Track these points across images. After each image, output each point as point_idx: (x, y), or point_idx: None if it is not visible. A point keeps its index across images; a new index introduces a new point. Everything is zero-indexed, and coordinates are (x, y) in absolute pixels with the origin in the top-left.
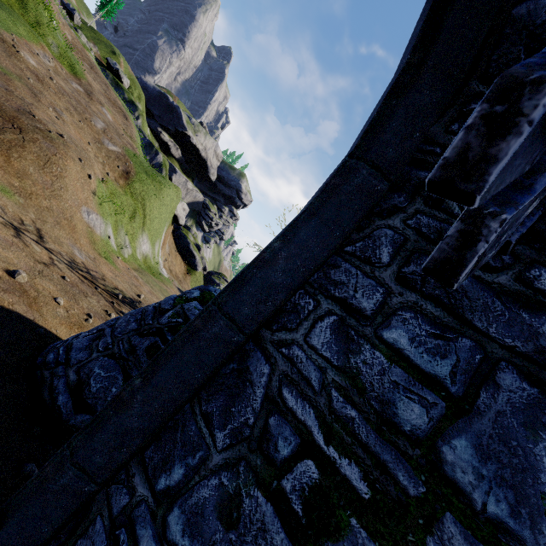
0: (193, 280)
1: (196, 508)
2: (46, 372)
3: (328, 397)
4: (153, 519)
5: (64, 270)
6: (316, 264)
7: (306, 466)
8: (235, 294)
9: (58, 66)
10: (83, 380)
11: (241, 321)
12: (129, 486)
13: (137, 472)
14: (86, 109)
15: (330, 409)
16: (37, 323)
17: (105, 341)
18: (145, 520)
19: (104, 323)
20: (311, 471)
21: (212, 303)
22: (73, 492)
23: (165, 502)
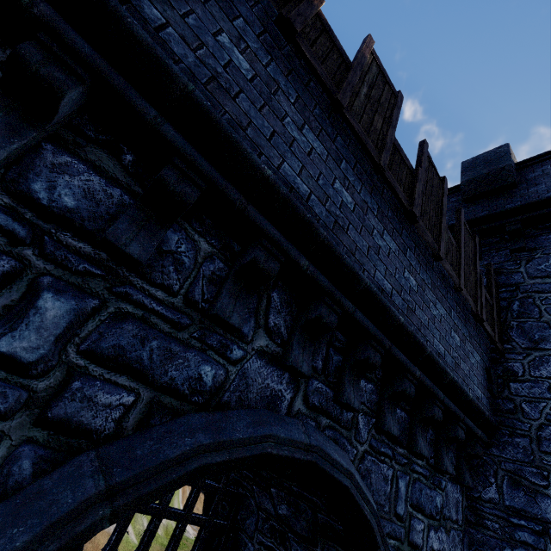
0: None
1: None
2: None
3: None
4: None
5: None
6: None
7: None
8: None
9: None
10: None
11: None
12: None
13: None
14: None
15: None
16: None
17: None
18: None
19: None
20: None
21: None
22: None
23: None
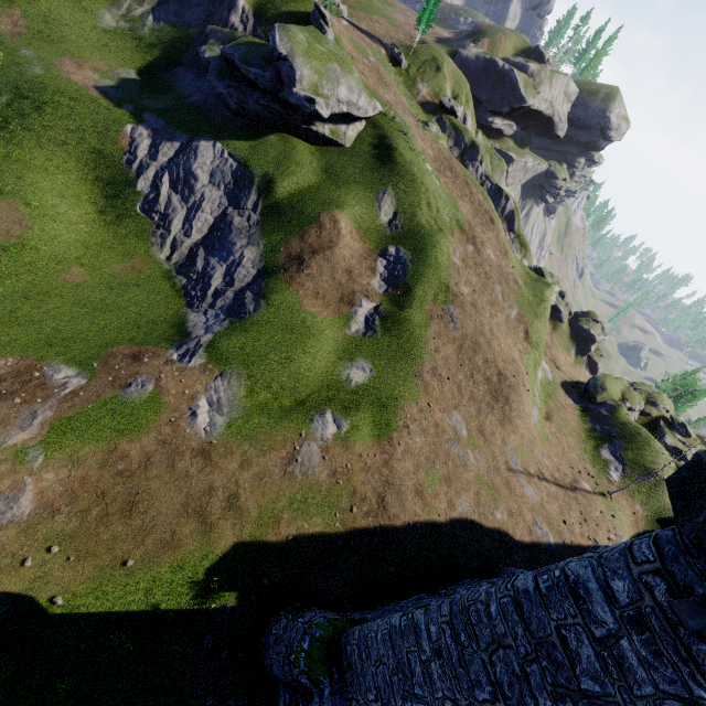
0: (559, 335)
1: None
2: None
3: None
4: None
5: (557, 492)
6: None
7: None
8: None
9: (458, 244)
10: None
11: None
12: None
13: None
14: (489, 287)
15: None
16: (580, 545)
17: None
18: None
19: None
20: None
21: None
22: None
23: None
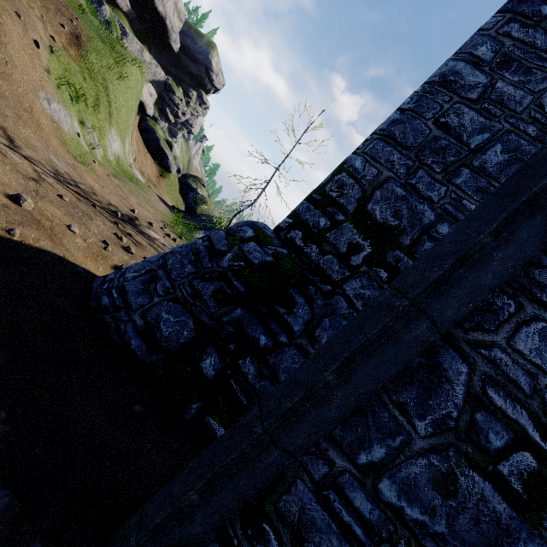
0: (167, 184)
1: (408, 481)
2: (107, 316)
3: (542, 401)
4: (361, 485)
5: (56, 187)
6: (525, 264)
7: (523, 456)
8: (439, 297)
9: None
10: (152, 324)
11: (441, 323)
12: (325, 458)
13: (330, 447)
14: None
15: (545, 411)
16: (68, 261)
17: (163, 285)
18: (353, 486)
19: (150, 262)
20: (529, 461)
21: (409, 303)
22: (276, 466)
23: (371, 474)
